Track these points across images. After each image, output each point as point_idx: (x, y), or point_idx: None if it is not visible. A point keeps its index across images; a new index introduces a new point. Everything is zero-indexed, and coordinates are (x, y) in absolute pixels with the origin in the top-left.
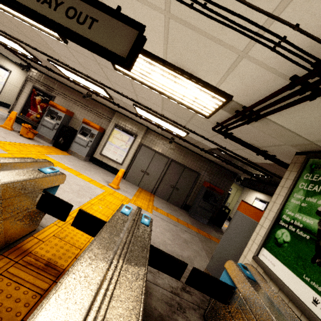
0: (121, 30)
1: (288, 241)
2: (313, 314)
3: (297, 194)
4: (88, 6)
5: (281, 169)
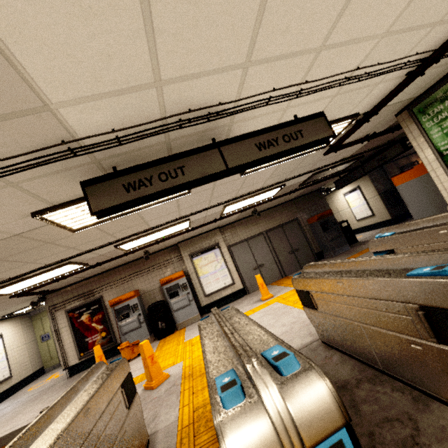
0: (316, 124)
1: None
2: None
3: (432, 131)
4: (289, 128)
5: (375, 140)
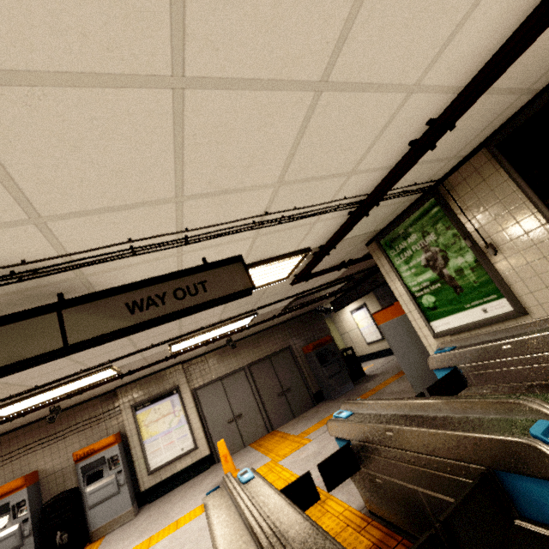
0: (228, 272)
1: (434, 299)
2: (492, 317)
3: (401, 268)
4: (187, 277)
5: (358, 264)
